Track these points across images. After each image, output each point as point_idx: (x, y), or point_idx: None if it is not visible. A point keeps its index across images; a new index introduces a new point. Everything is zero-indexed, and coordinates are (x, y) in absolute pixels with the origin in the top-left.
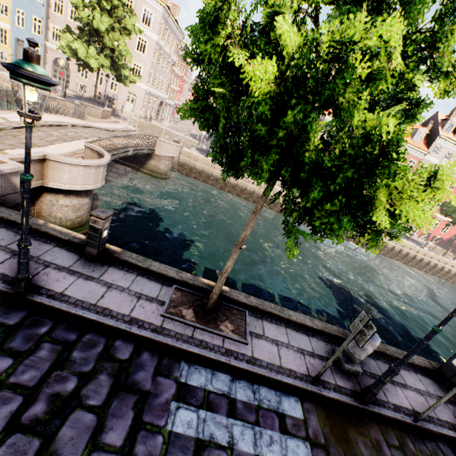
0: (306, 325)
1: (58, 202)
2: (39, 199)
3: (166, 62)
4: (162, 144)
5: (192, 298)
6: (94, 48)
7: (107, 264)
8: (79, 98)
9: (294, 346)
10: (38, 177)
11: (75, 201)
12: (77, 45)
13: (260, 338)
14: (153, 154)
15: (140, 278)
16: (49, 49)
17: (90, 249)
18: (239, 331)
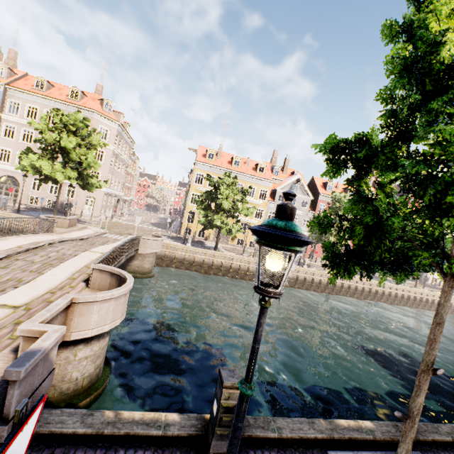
0: None
1: (75, 357)
2: None
3: (121, 165)
4: (145, 242)
5: None
6: (59, 163)
7: None
8: (31, 210)
9: None
10: None
11: (96, 346)
12: (41, 163)
13: None
14: (136, 254)
15: None
16: None
17: (219, 443)
18: None
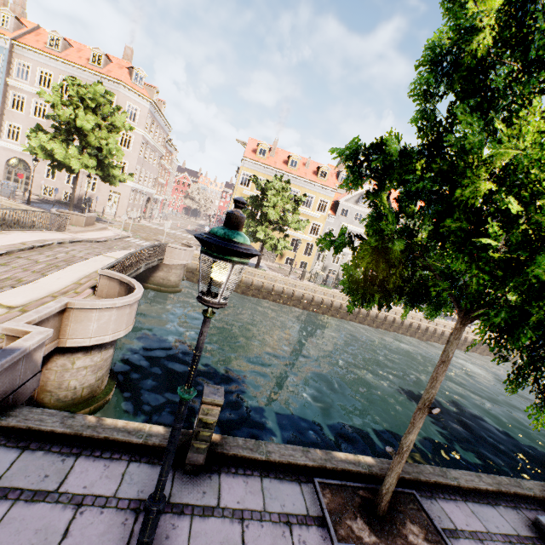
0: (480, 489)
1: (73, 365)
2: (45, 367)
3: (153, 156)
4: (172, 251)
5: (347, 495)
6: (75, 148)
7: (215, 471)
8: (45, 202)
9: (496, 533)
10: (54, 336)
11: (98, 357)
12: (53, 146)
13: (458, 537)
14: (161, 264)
15: (267, 483)
16: (2, 148)
17: (195, 456)
18: (432, 535)
